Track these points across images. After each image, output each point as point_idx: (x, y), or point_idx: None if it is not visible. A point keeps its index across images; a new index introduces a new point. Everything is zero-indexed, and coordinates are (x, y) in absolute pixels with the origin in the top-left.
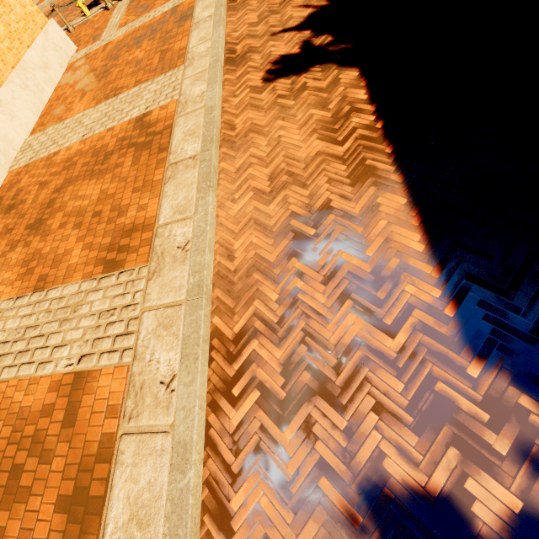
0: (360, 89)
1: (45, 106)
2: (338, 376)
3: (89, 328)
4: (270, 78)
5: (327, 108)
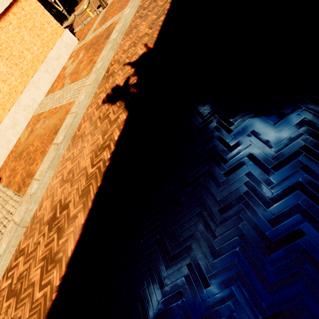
0: (119, 131)
1: (55, 79)
2: (23, 294)
3: (3, 216)
4: (105, 101)
5: (104, 137)
